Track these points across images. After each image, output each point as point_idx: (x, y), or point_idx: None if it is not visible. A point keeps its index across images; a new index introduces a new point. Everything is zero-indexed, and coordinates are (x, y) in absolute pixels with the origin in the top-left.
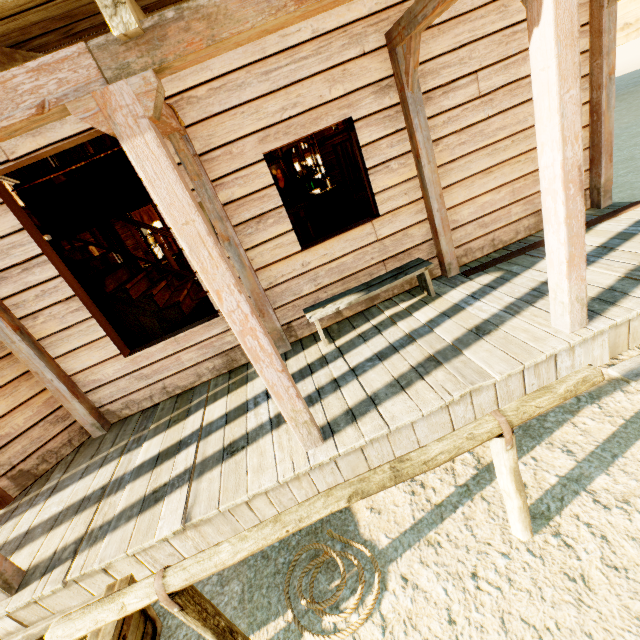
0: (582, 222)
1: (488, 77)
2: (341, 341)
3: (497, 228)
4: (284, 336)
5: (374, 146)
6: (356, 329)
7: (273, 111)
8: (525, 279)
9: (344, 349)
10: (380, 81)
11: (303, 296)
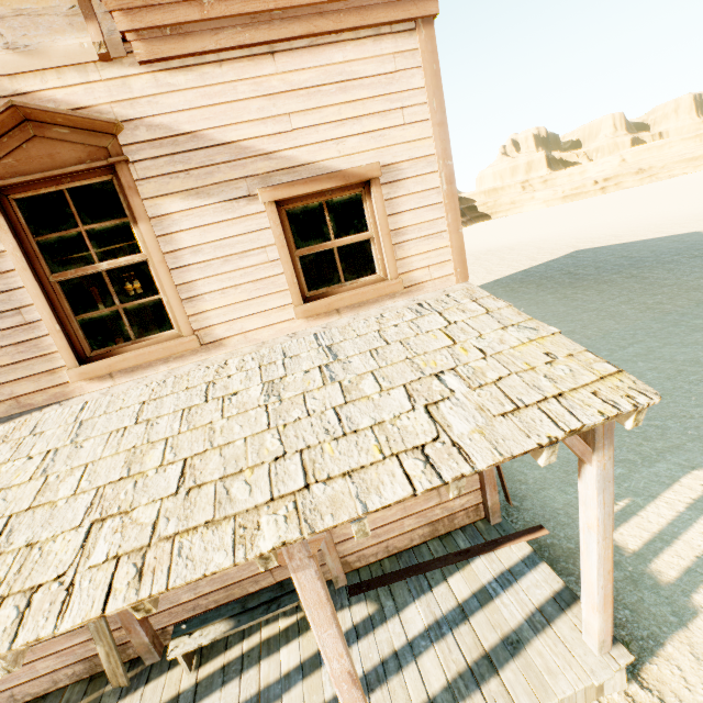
0: (362, 702)
1: None
2: (205, 671)
3: (391, 537)
4: (153, 649)
5: None
6: (226, 652)
7: None
8: (386, 635)
9: (200, 691)
10: None
11: (181, 603)
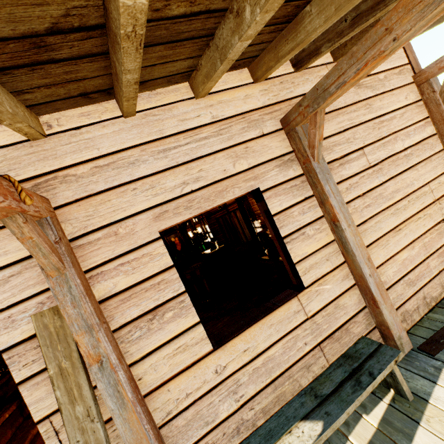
0: None
1: (372, 152)
2: None
3: (423, 284)
4: None
5: (286, 214)
6: None
7: (172, 186)
8: None
9: None
10: (282, 156)
11: (219, 422)
